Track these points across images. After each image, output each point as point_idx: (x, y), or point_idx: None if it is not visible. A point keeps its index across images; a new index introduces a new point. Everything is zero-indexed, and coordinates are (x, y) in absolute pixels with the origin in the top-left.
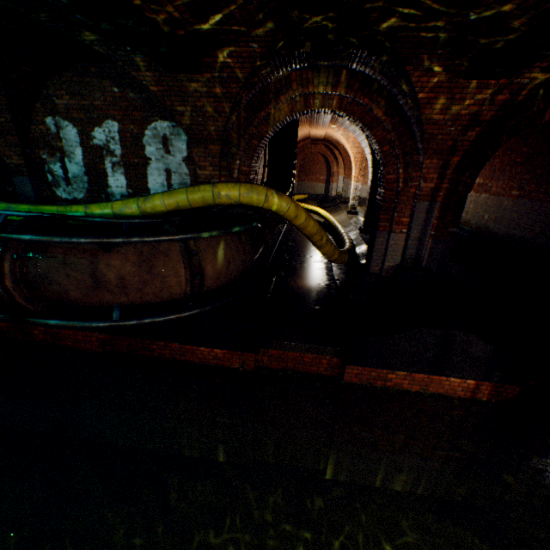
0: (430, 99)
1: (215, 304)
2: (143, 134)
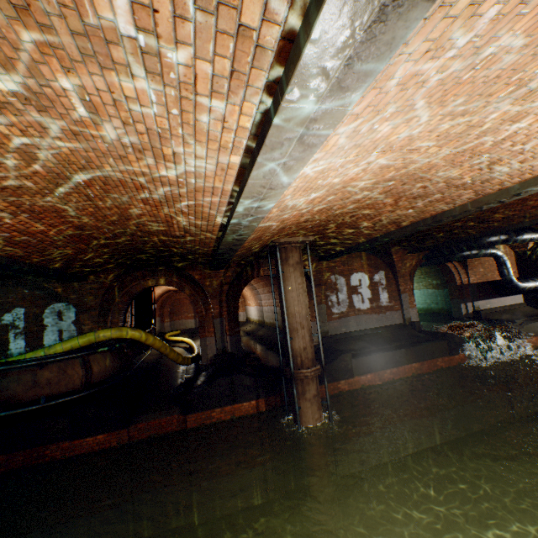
0: (202, 277)
1: (99, 387)
2: (43, 312)
